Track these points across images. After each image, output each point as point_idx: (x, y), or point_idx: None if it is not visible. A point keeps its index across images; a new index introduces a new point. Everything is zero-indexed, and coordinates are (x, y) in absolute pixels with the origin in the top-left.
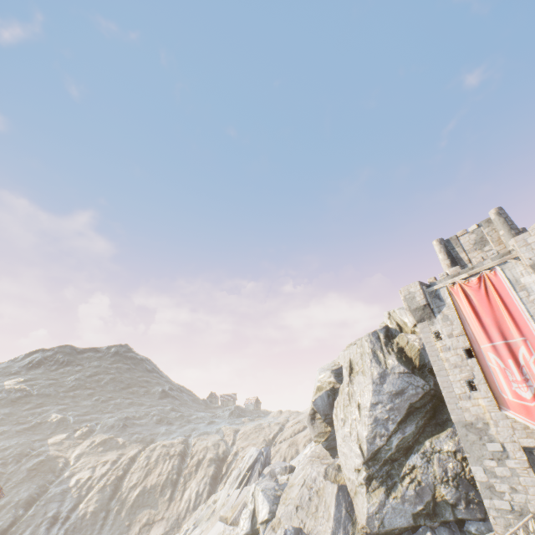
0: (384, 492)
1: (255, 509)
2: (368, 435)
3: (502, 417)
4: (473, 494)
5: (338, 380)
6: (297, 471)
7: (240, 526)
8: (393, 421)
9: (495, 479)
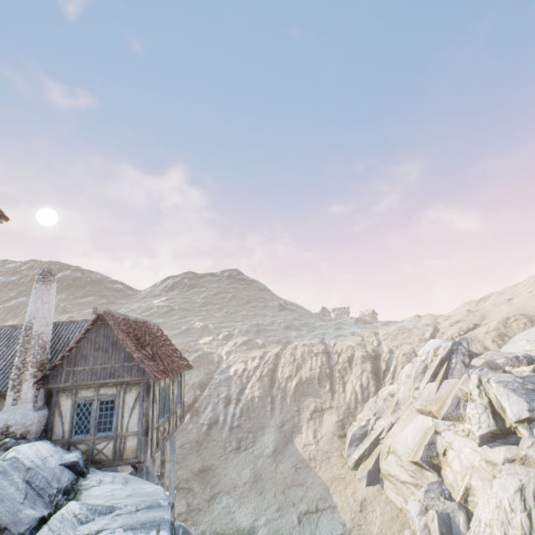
0: None
1: (492, 404)
2: None
3: None
4: None
5: None
6: None
7: (471, 422)
8: None
9: None
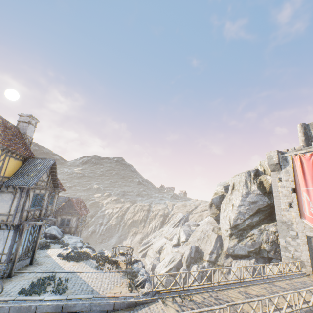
0: (237, 241)
1: (179, 236)
2: (234, 217)
3: (301, 222)
4: (279, 249)
5: (226, 191)
6: (200, 226)
7: (173, 241)
8: (248, 214)
9: (289, 245)
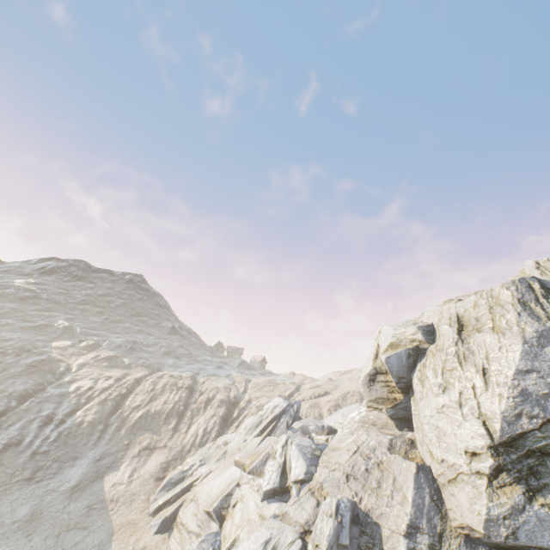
0: (522, 493)
1: (285, 464)
2: (506, 411)
3: None
4: None
5: (429, 339)
6: (342, 435)
7: (265, 478)
8: None
9: None
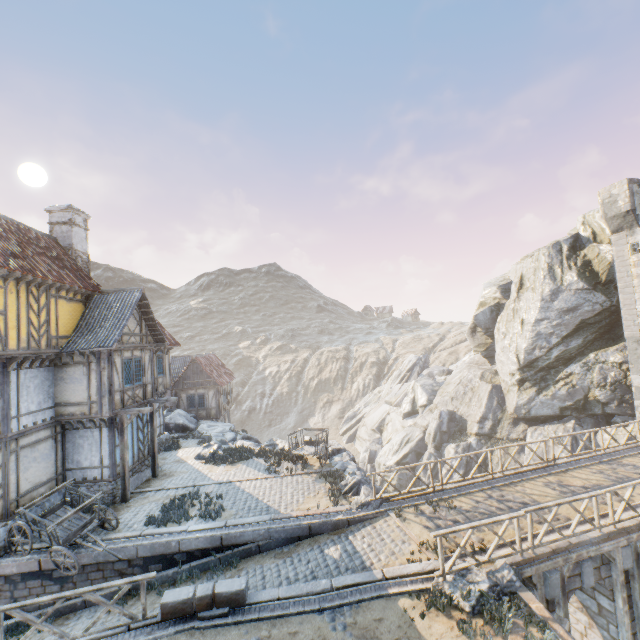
0: (535, 391)
1: (415, 398)
2: (526, 347)
3: None
4: (629, 397)
5: (505, 296)
6: (454, 374)
7: (402, 407)
8: (557, 336)
9: None
